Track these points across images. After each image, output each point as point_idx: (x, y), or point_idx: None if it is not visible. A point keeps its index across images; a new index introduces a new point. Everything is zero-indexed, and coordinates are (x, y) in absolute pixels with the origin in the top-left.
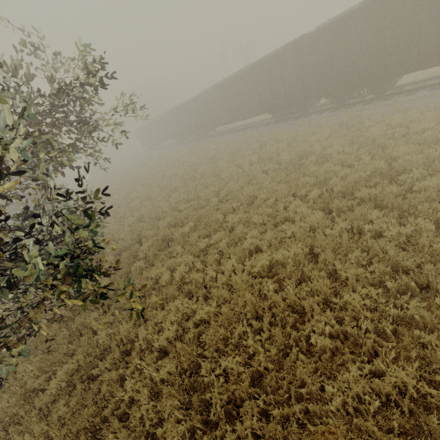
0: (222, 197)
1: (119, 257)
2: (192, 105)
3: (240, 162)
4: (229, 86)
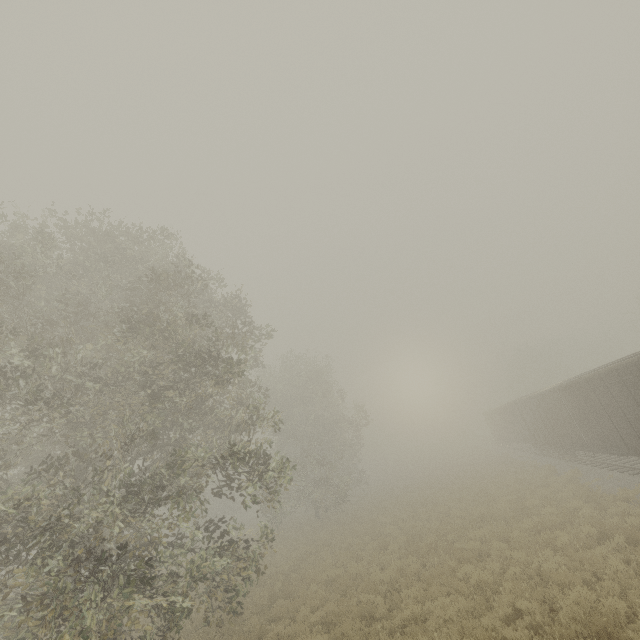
0: (408, 619)
1: (269, 625)
2: (535, 403)
3: (518, 557)
4: (576, 391)
